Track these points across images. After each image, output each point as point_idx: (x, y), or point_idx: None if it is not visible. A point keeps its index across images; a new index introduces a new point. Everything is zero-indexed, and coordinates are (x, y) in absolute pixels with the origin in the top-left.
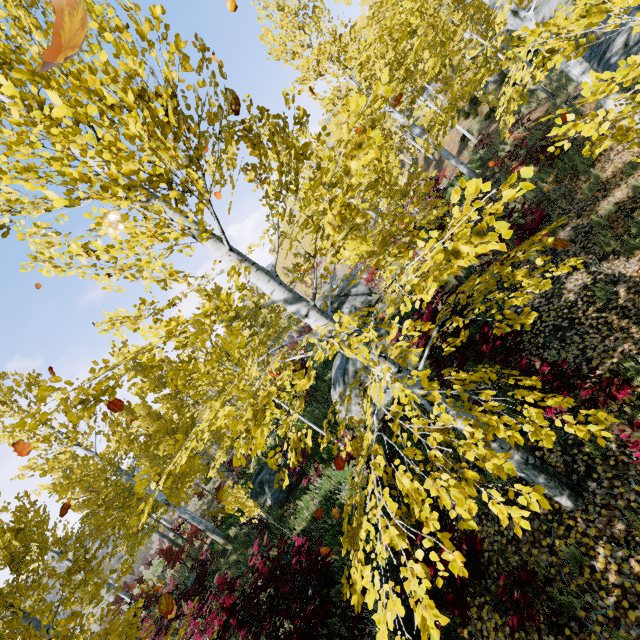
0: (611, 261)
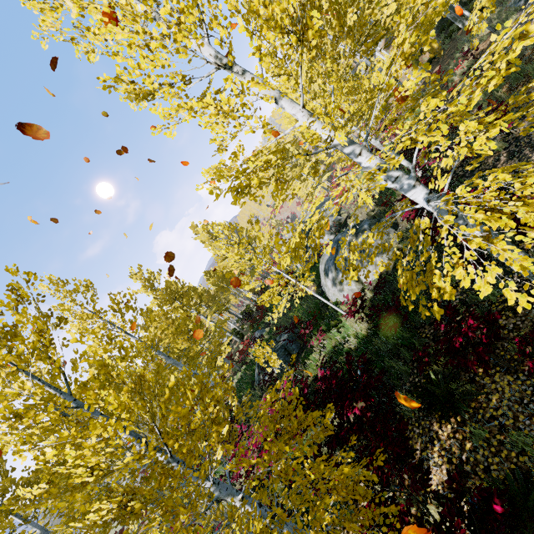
0: None
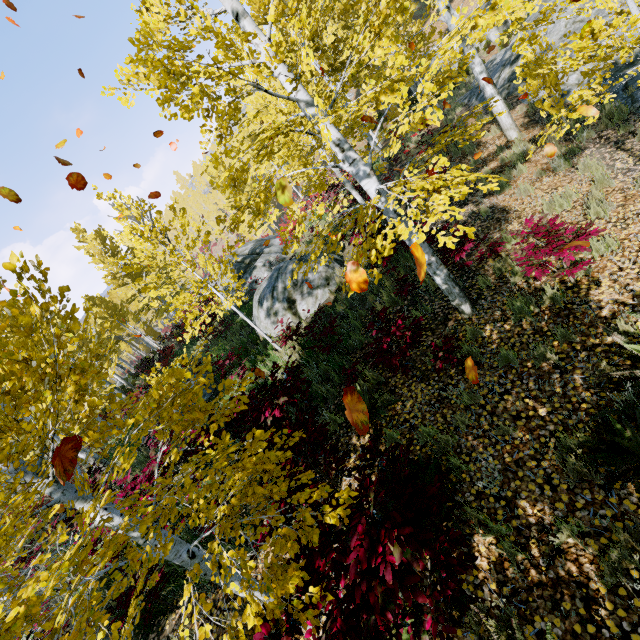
0: (488, 198)
